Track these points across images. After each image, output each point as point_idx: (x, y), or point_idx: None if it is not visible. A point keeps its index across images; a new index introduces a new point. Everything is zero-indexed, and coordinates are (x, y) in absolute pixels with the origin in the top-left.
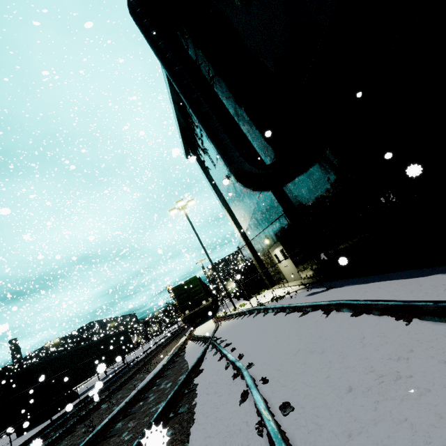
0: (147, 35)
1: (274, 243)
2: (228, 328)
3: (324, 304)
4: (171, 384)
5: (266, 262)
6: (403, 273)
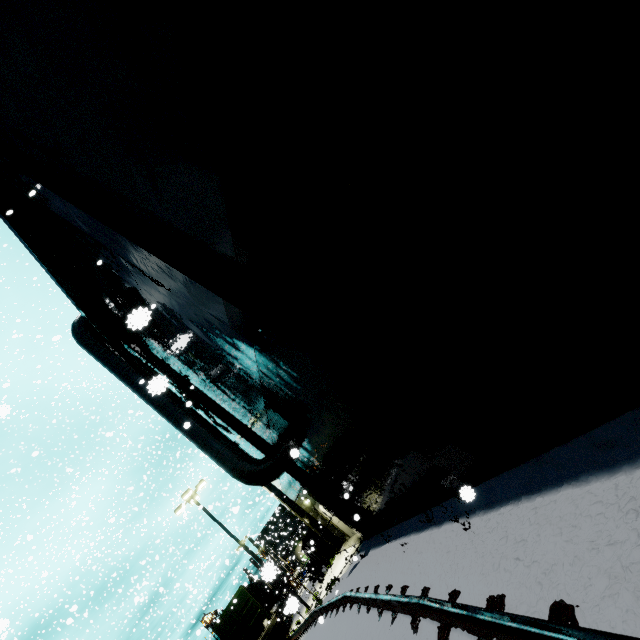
0: (105, 365)
1: (315, 502)
2: None
3: (341, 597)
4: None
5: (320, 520)
6: (388, 532)
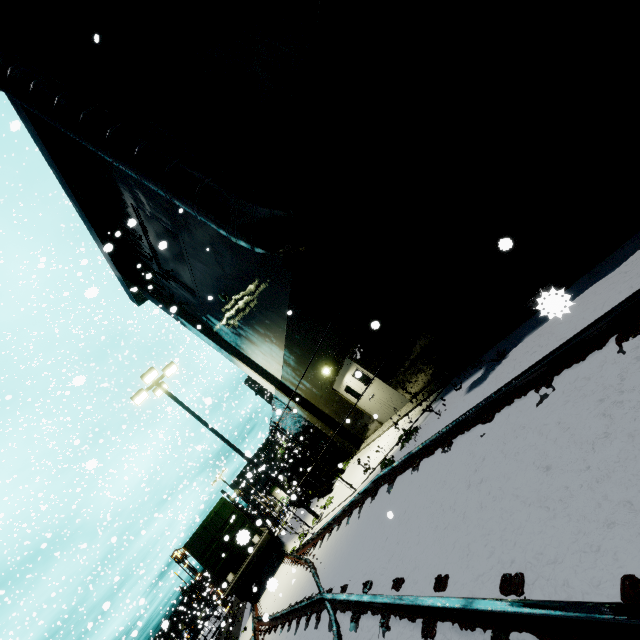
0: None
1: (341, 366)
2: (347, 550)
3: (604, 323)
4: None
5: (334, 411)
6: None
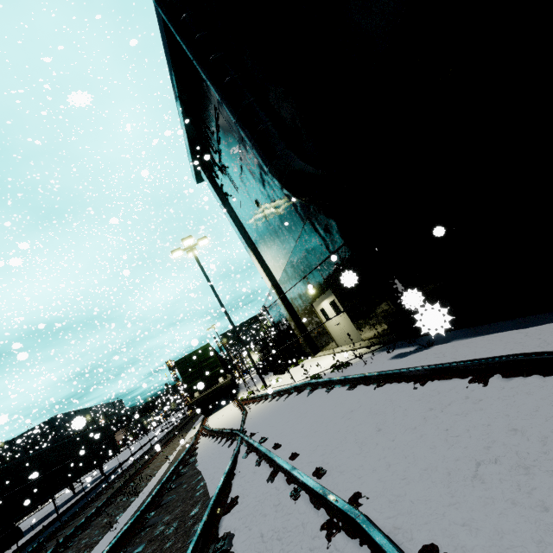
0: None
1: (323, 292)
2: (267, 415)
3: (469, 364)
4: (176, 526)
5: (307, 321)
6: None
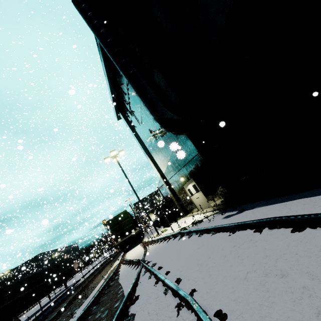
0: (85, 16)
1: (188, 180)
2: (157, 251)
3: (254, 222)
4: (107, 312)
5: (181, 196)
6: (312, 192)
